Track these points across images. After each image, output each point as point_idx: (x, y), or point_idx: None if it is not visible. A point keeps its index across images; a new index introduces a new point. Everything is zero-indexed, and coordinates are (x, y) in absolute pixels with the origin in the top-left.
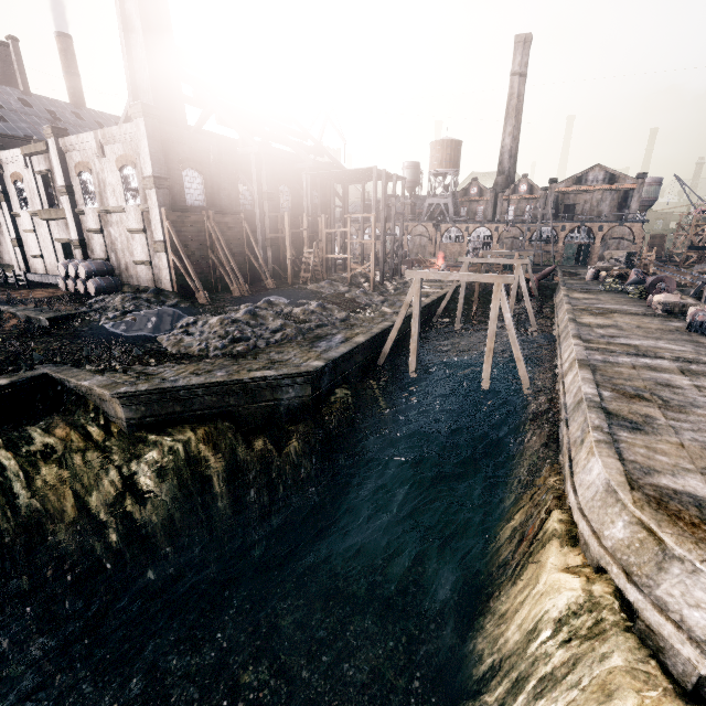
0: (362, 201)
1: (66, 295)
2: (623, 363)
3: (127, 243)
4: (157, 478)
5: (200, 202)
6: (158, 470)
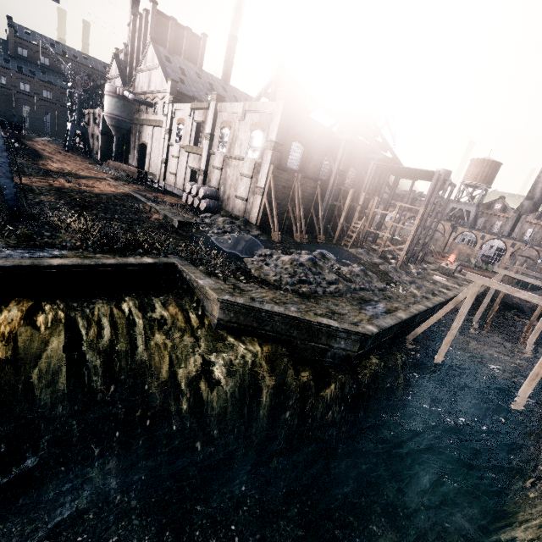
0: (408, 193)
1: (185, 205)
2: None
3: (235, 181)
4: (226, 373)
5: (295, 166)
6: (228, 368)
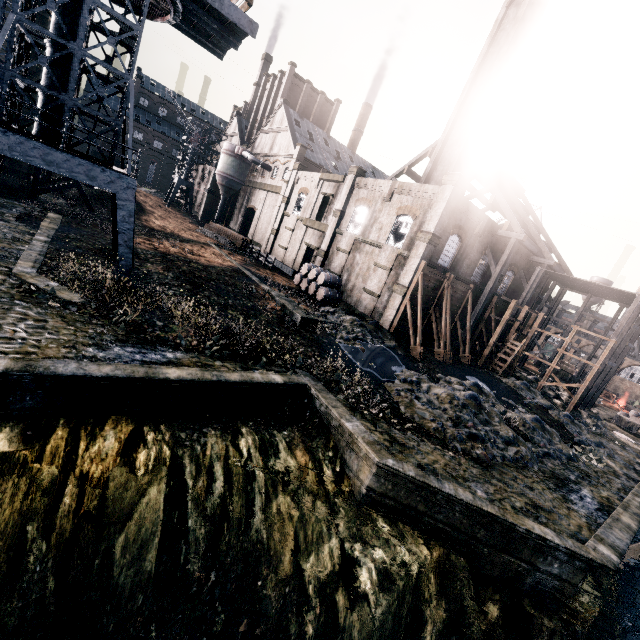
0: (579, 312)
1: (298, 290)
2: None
3: (365, 271)
4: (377, 586)
5: (446, 263)
6: (381, 576)
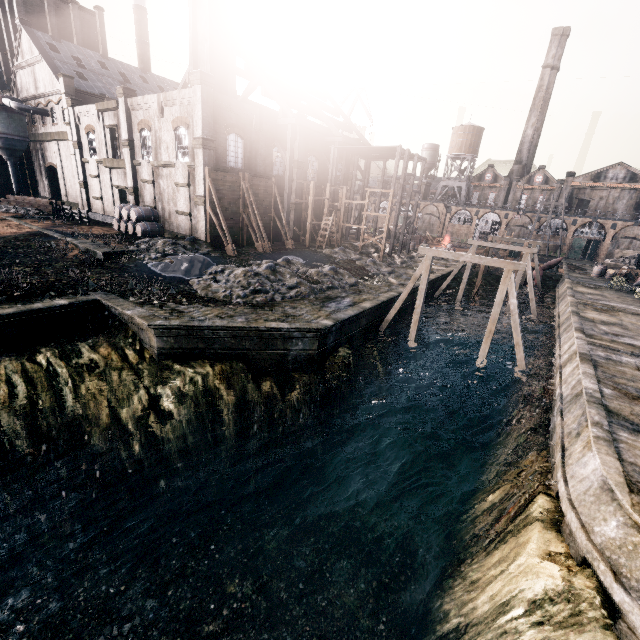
0: (382, 177)
1: (118, 234)
2: (627, 363)
3: (173, 194)
4: (177, 402)
5: (238, 164)
6: (179, 396)
